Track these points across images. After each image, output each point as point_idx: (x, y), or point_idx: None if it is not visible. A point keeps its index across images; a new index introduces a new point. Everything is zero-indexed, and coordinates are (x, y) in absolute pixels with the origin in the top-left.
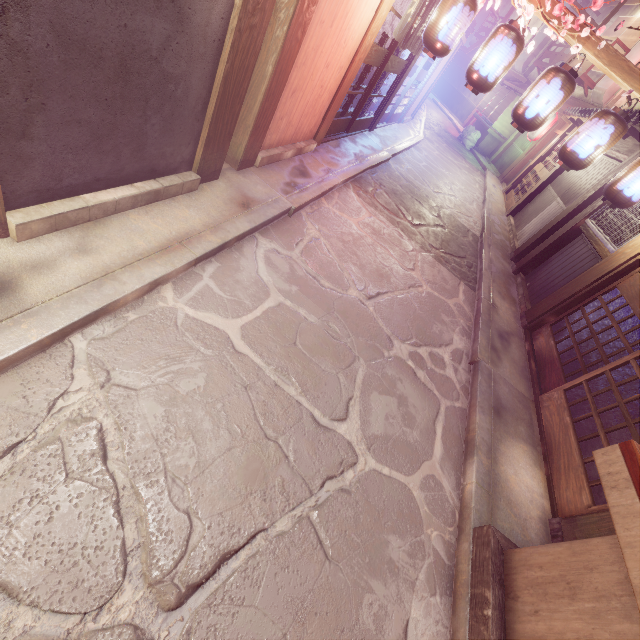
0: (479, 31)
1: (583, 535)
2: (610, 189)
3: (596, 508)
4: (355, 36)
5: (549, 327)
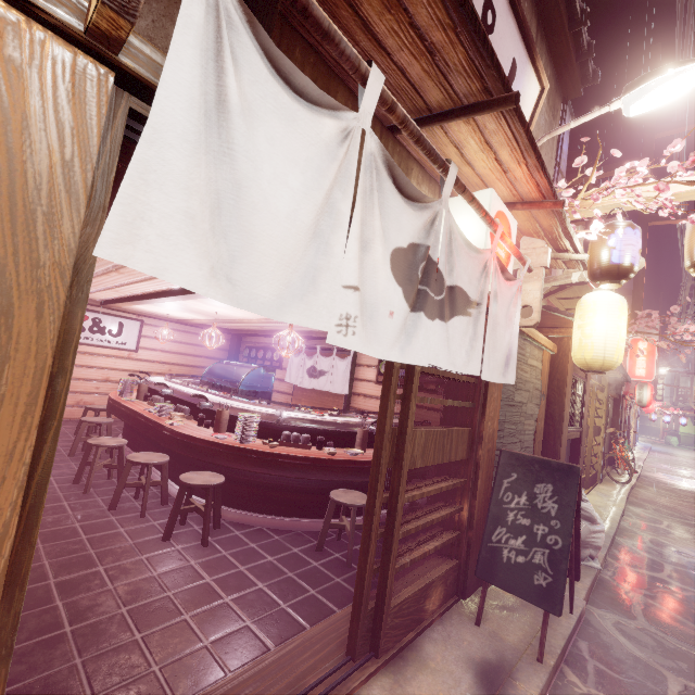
0: None
1: None
2: None
3: None
4: None
5: None
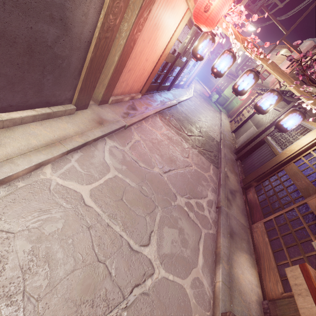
0: (216, 53)
1: (281, 312)
2: (277, 124)
3: (286, 294)
4: (160, 48)
5: (254, 188)
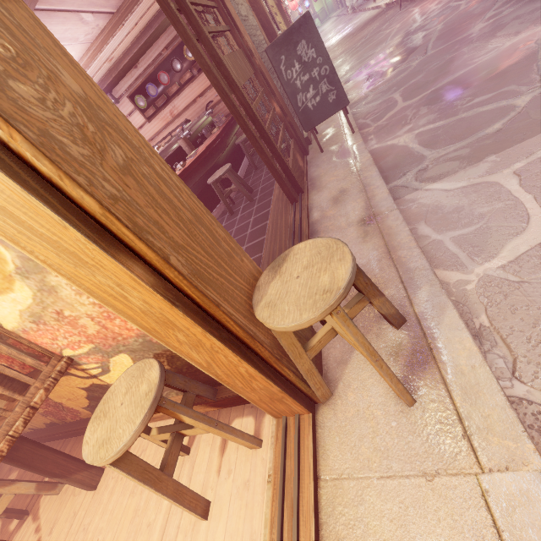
0: None
1: None
2: None
3: None
4: None
5: None
